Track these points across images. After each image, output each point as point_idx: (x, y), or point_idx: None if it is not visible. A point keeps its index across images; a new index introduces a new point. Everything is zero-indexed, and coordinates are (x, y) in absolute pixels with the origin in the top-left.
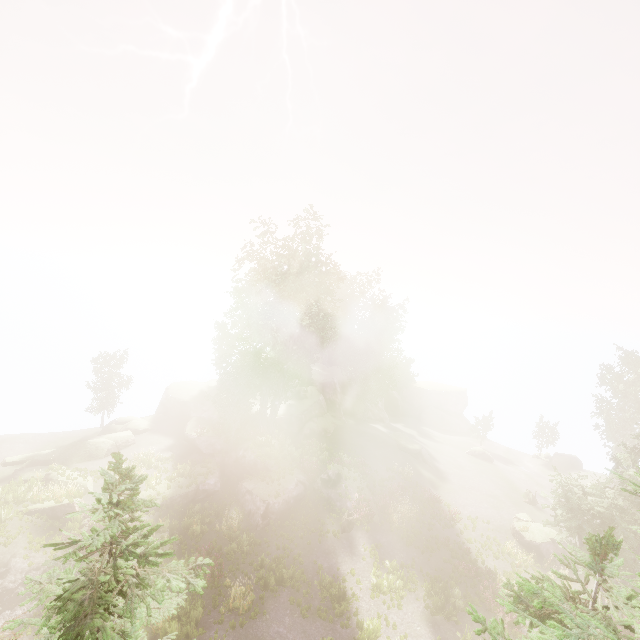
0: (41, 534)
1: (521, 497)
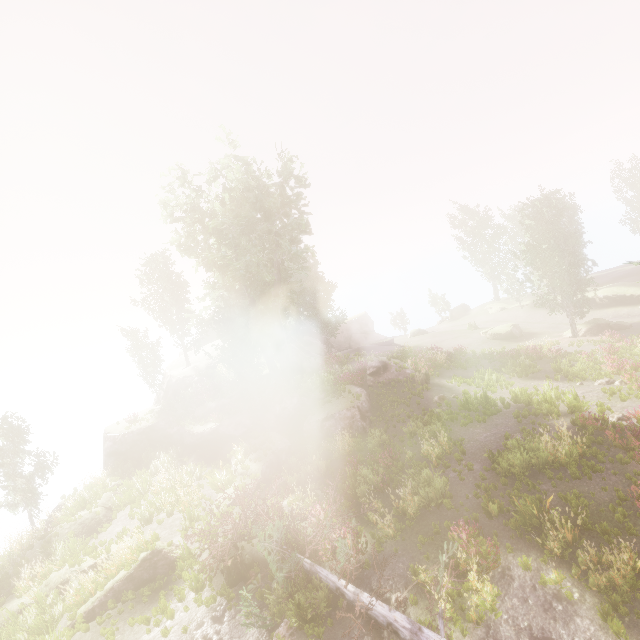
0: (147, 609)
1: (468, 330)
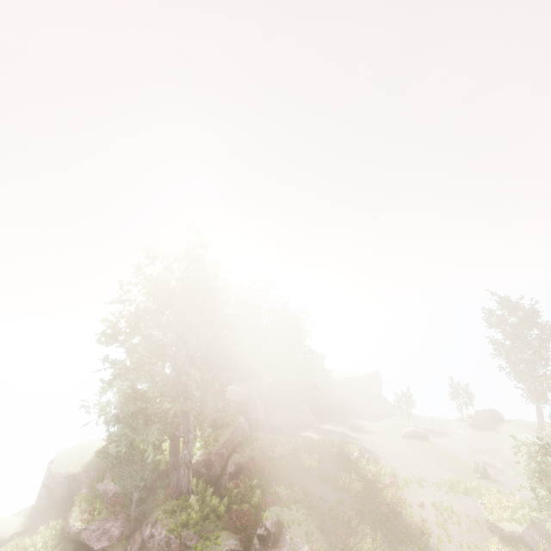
0: None
1: (472, 473)
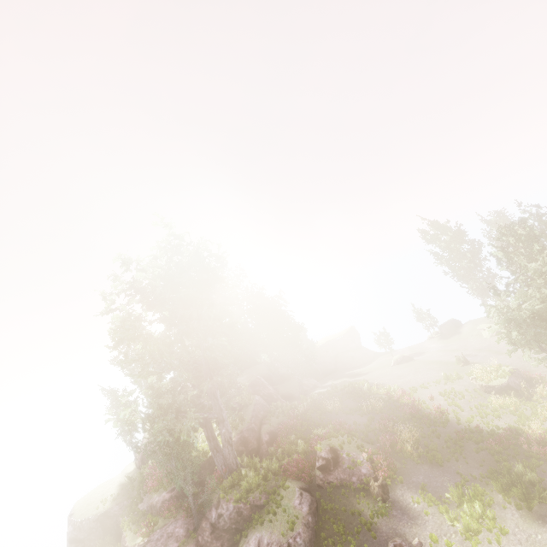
0: None
1: (456, 365)
